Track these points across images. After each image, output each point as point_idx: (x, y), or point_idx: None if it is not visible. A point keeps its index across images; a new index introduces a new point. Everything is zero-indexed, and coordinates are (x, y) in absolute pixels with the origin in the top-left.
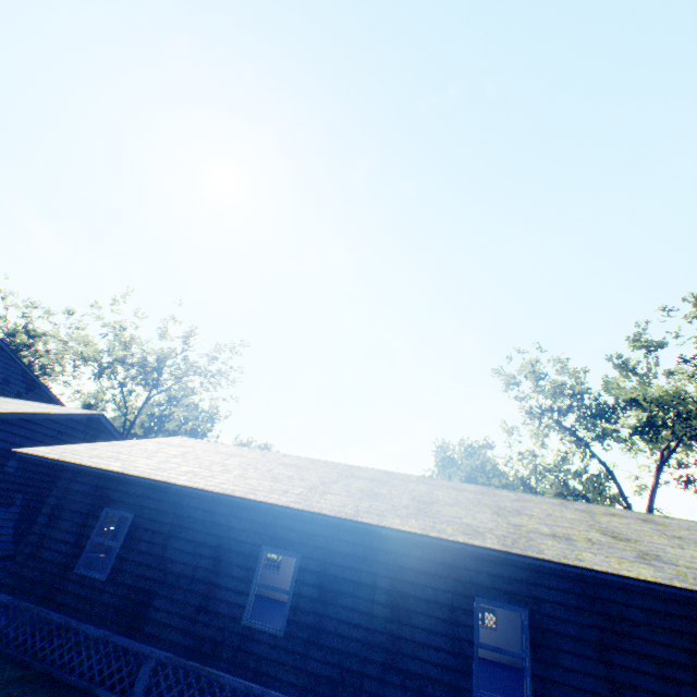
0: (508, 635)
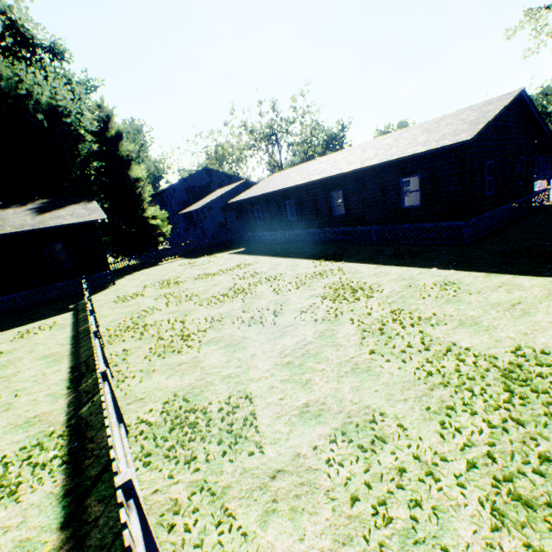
0: None
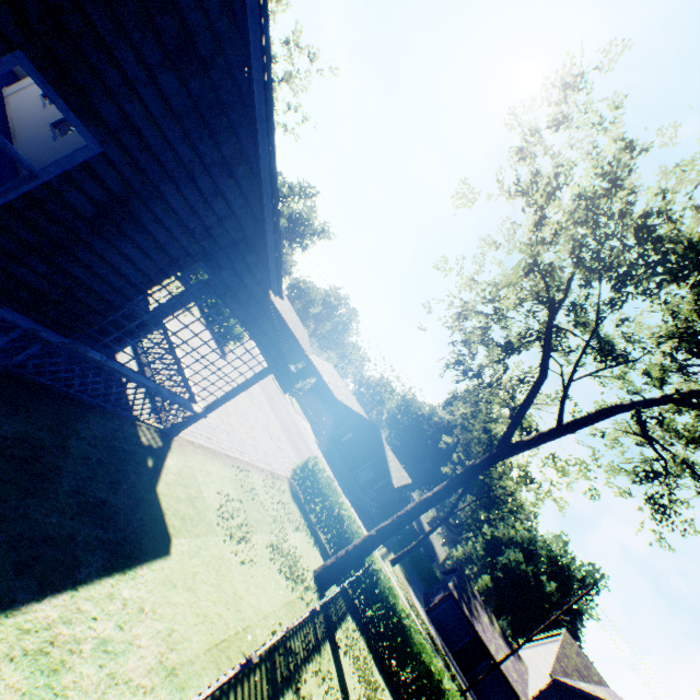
0: (55, 151)
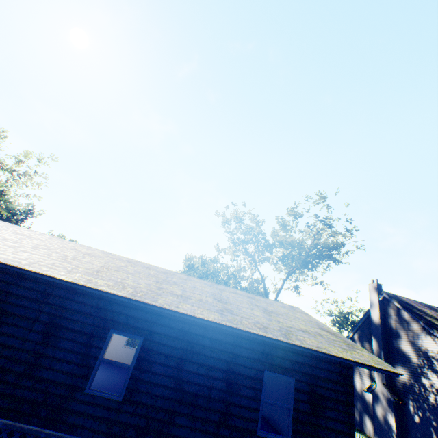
0: None
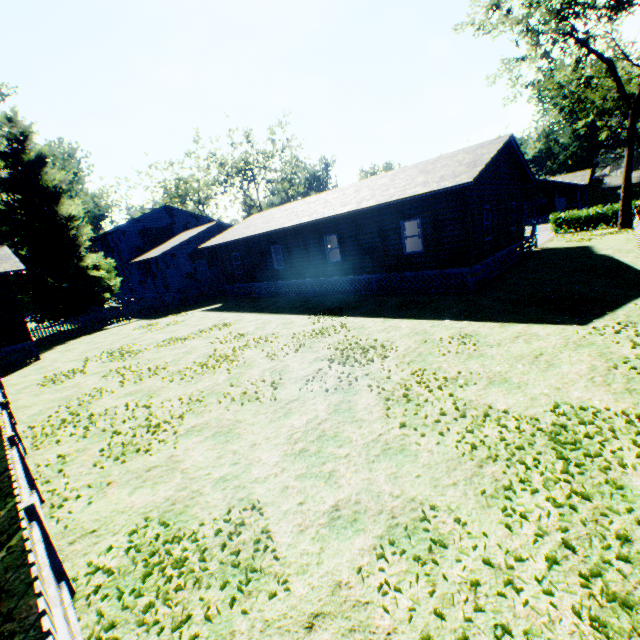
0: None
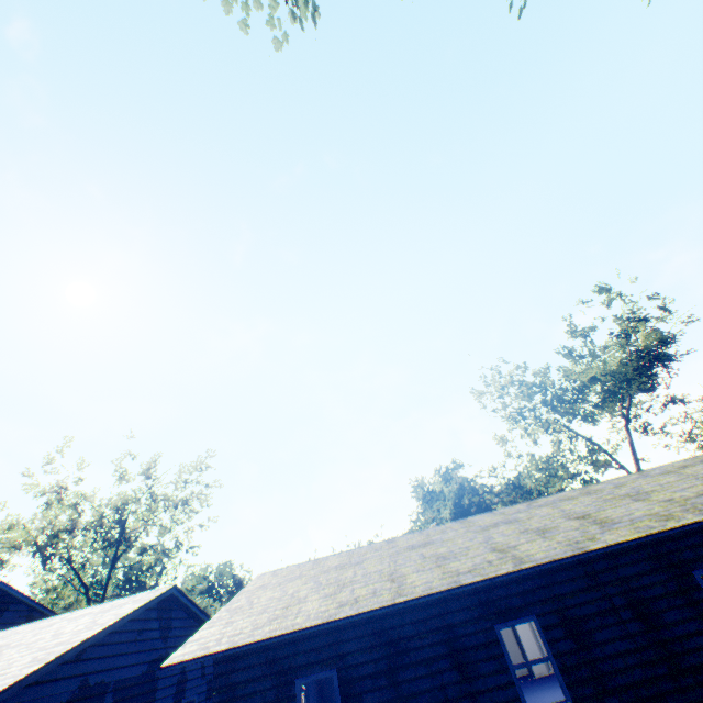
0: None
